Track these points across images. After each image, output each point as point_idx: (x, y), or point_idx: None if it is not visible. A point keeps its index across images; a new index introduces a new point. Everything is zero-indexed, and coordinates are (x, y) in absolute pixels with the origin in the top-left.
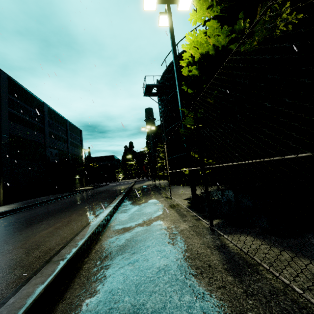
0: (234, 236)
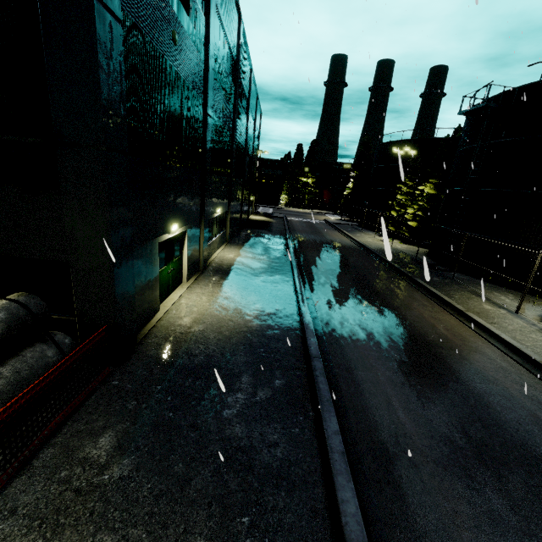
0: None
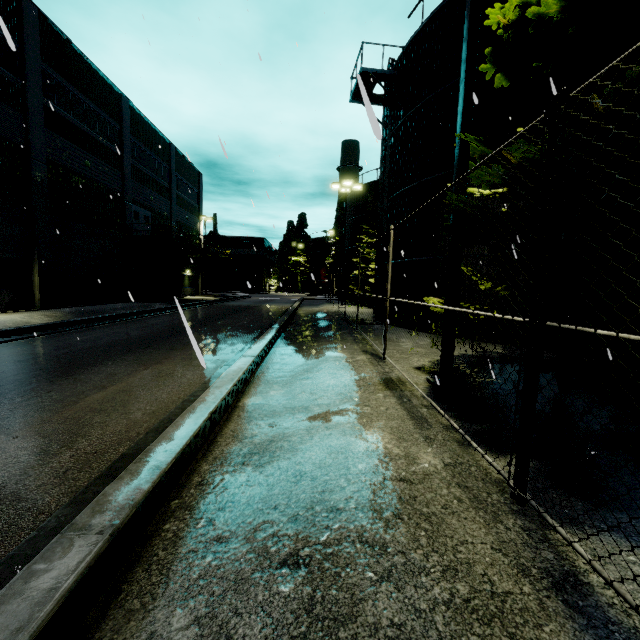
0: (595, 540)
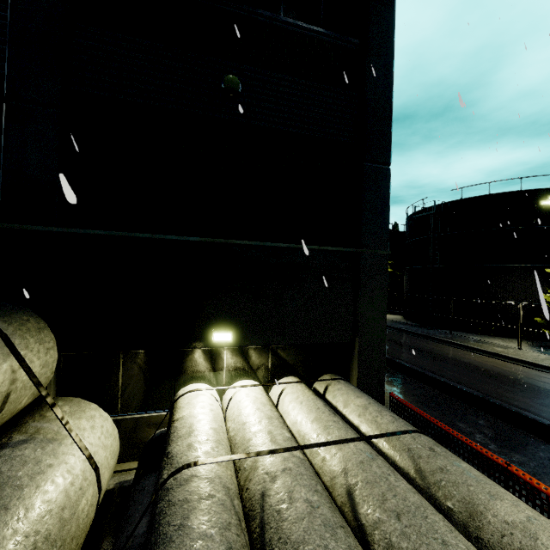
0: None
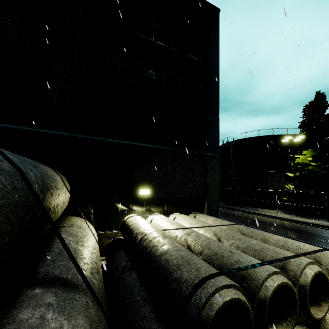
0: None
